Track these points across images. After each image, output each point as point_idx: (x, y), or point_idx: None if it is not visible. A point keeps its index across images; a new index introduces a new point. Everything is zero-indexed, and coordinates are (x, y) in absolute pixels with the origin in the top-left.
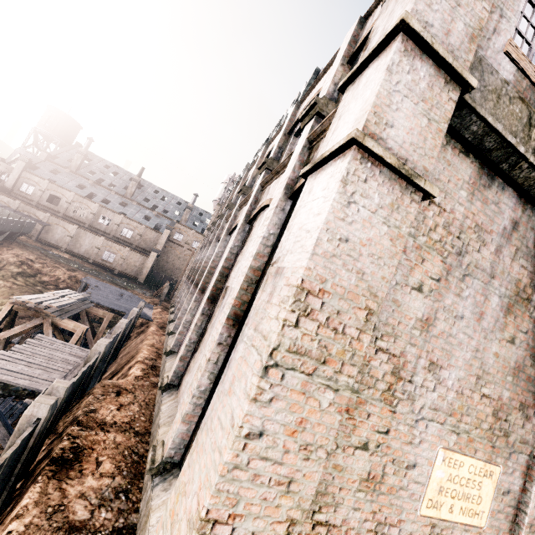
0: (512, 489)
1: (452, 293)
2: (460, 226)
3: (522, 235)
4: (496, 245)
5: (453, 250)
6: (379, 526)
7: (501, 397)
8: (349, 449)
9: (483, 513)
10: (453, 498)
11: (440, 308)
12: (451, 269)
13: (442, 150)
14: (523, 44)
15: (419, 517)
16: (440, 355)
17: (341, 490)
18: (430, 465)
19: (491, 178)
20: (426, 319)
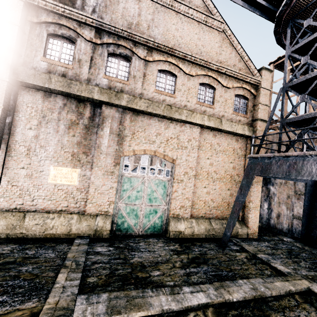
0: (86, 174)
1: (44, 128)
2: (41, 110)
3: (69, 107)
4: (58, 112)
5: (40, 117)
6: (34, 185)
7: (74, 151)
8: (18, 169)
9: (75, 181)
10: (61, 178)
11: (40, 132)
12: (41, 122)
13: (28, 92)
14: (56, 52)
15: (49, 183)
16: (44, 144)
17: (18, 178)
18: (49, 170)
19: (50, 94)
20: (36, 136)
